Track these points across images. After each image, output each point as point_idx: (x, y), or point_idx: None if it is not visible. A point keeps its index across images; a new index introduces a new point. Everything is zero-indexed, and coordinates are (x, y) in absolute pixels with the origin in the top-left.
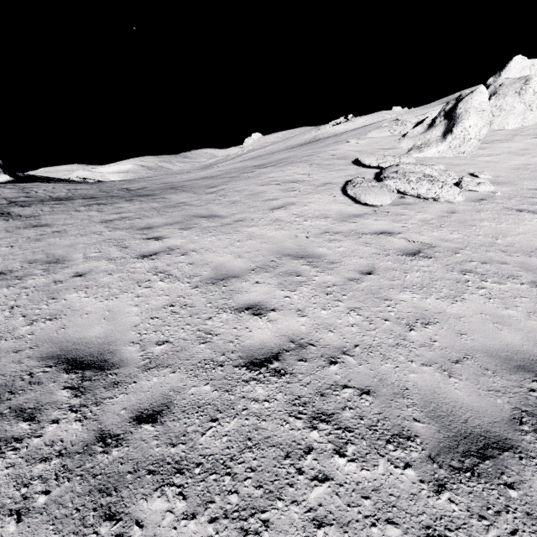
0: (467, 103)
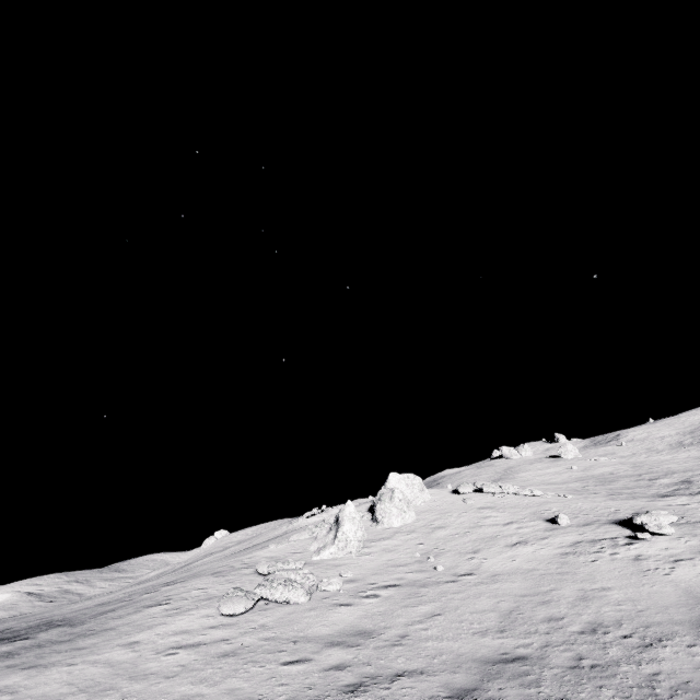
0: (343, 513)
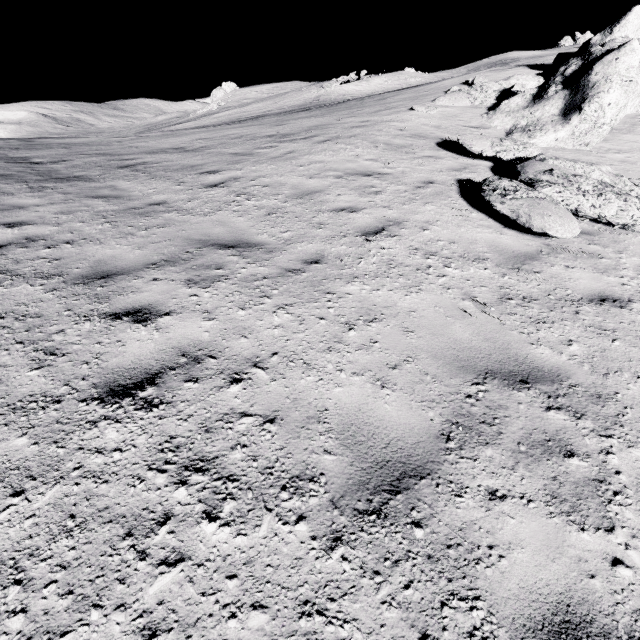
0: (610, 66)
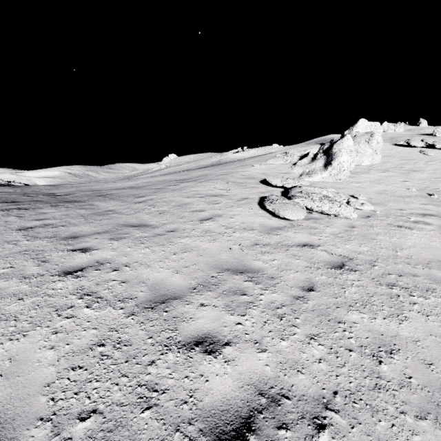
0: (340, 145)
